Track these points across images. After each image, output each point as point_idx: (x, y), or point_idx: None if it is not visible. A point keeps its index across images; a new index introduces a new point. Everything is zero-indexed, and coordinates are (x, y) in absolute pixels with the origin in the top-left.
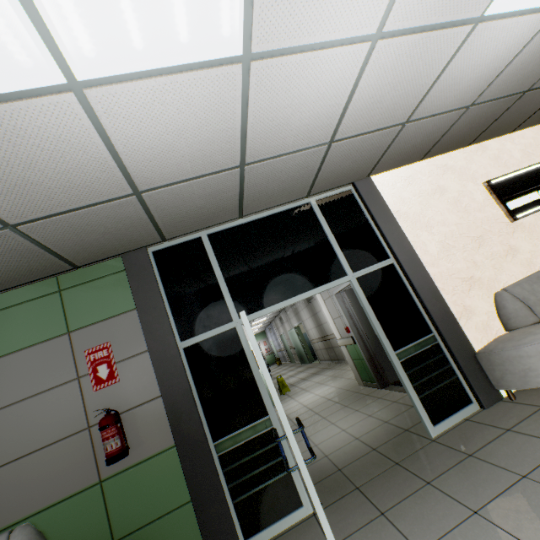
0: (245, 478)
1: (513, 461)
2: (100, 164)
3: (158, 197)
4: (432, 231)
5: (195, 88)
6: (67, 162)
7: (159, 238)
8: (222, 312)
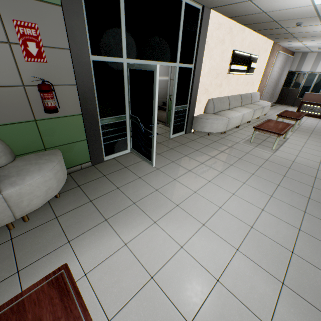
0: (110, 136)
1: (194, 147)
2: None
3: None
4: (210, 61)
5: None
6: None
7: None
8: (118, 48)
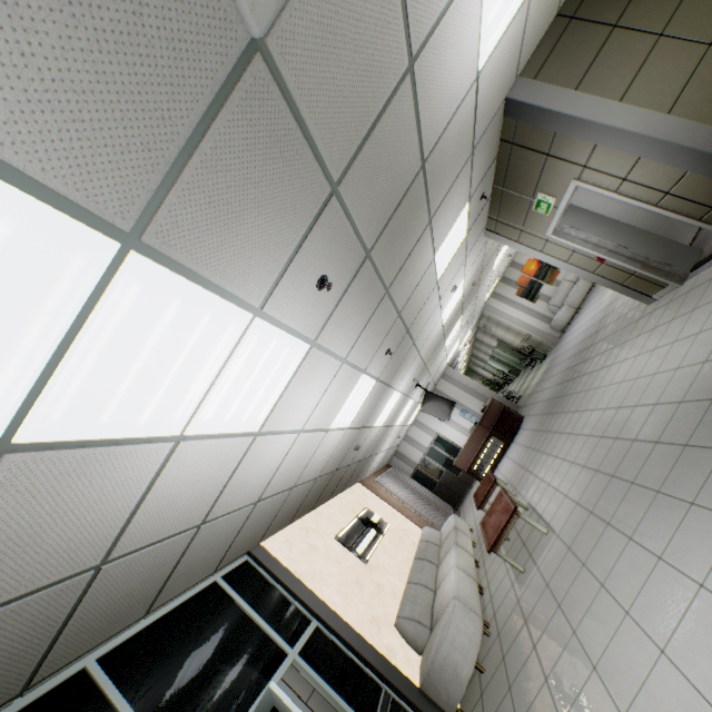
0: None
1: None
2: (118, 515)
3: (112, 571)
4: (328, 583)
5: (228, 448)
6: (99, 510)
7: (23, 683)
8: None
